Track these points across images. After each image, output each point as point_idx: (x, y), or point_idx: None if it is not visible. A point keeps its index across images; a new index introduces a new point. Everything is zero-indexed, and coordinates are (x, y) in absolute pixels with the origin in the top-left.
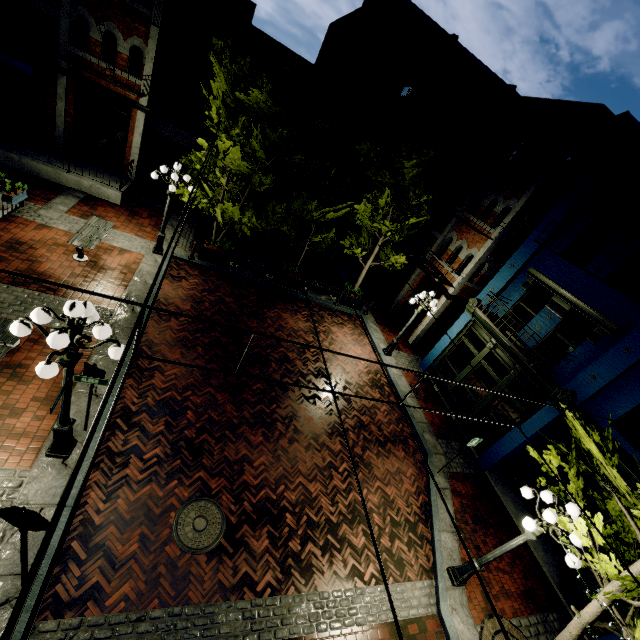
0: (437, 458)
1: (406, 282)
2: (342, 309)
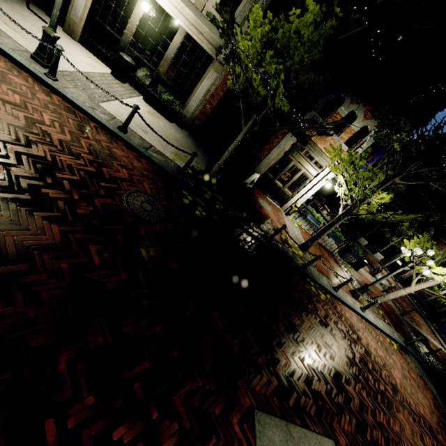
0: (428, 321)
1: (396, 254)
2: (374, 257)
